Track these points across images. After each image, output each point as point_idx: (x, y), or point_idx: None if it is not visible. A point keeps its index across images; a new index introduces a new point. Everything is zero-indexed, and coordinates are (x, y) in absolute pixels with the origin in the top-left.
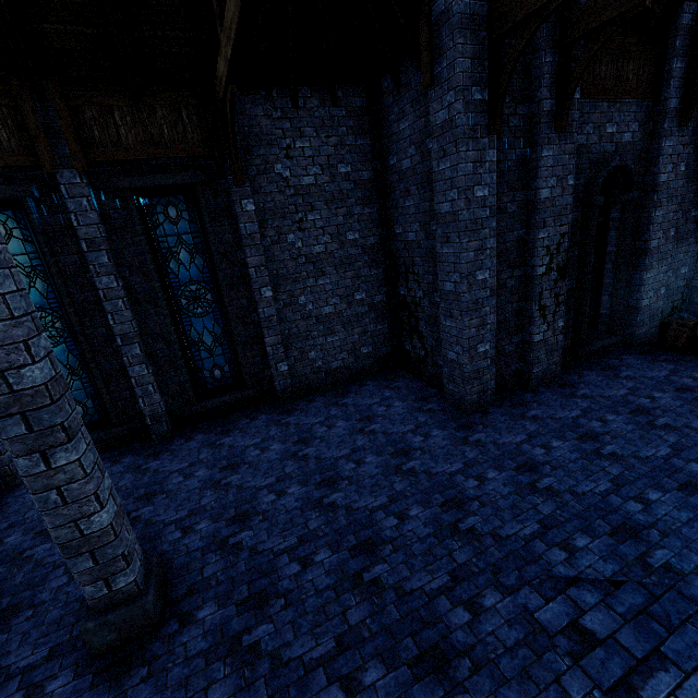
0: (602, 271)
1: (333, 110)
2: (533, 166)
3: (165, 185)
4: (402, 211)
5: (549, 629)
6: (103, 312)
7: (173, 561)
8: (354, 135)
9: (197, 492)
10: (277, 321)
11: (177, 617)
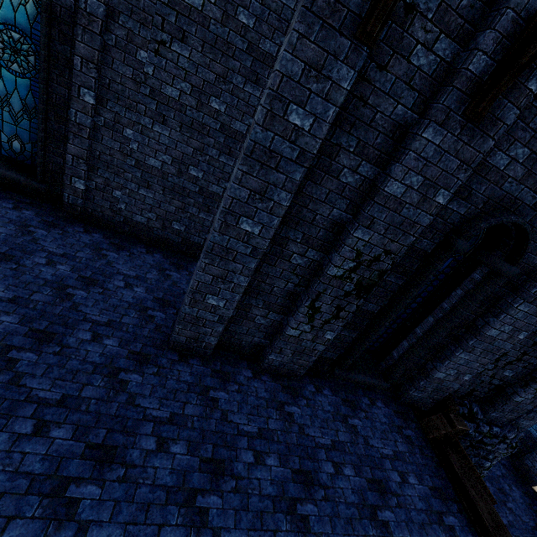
0: (423, 318)
1: None
2: (407, 143)
3: None
4: None
5: None
6: None
7: None
8: None
9: None
10: (89, 134)
11: None
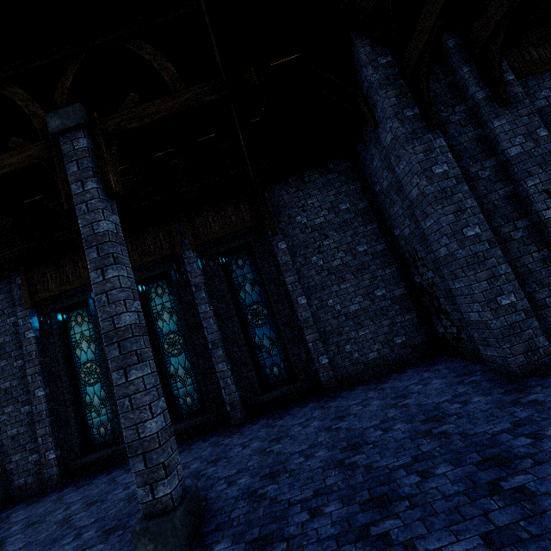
0: None
1: (328, 176)
2: (491, 137)
3: (234, 247)
4: (394, 216)
5: None
6: (203, 329)
7: (214, 504)
8: (347, 185)
9: (248, 457)
10: (313, 321)
11: (200, 547)
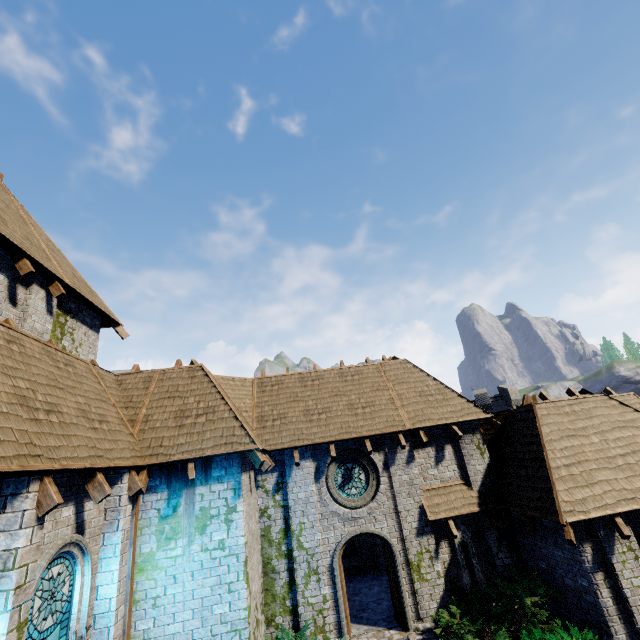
0: None
1: None
2: None
3: None
4: None
5: None
6: None
7: None
8: None
9: None
10: None
11: None
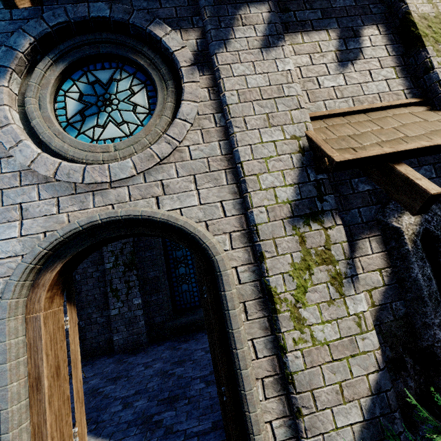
0: None
1: None
2: None
3: None
4: None
5: None
6: None
7: None
8: None
9: None
10: None
11: None
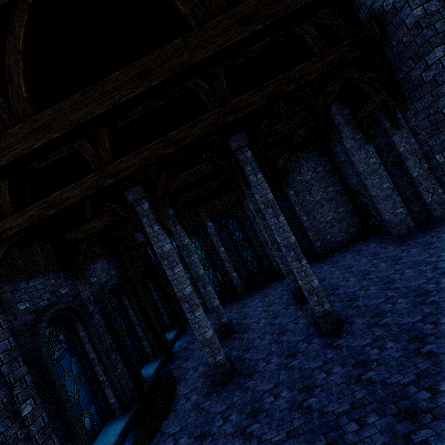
0: None
1: (310, 154)
2: (392, 143)
3: None
4: (347, 174)
5: (425, 270)
6: (257, 237)
7: None
8: (320, 157)
9: None
10: (311, 227)
11: None
